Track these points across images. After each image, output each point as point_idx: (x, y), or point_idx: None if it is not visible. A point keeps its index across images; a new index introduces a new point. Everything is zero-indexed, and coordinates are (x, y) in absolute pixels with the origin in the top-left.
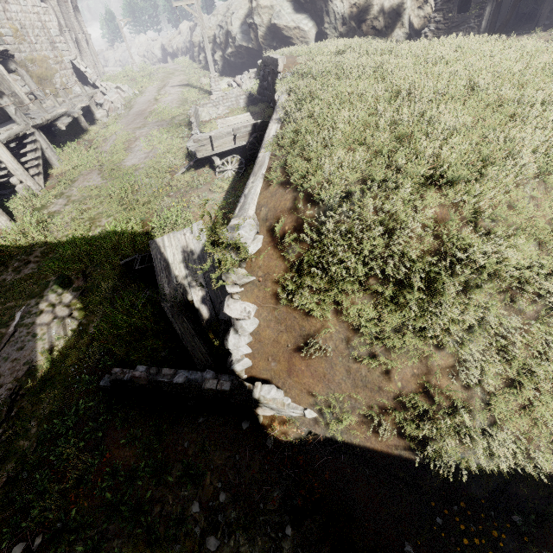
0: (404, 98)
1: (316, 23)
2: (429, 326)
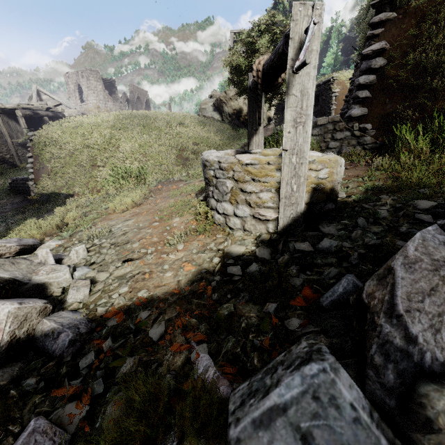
0: (89, 116)
1: (221, 116)
2: (50, 155)
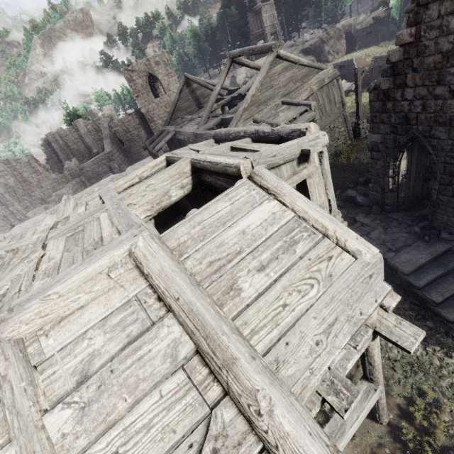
0: None
1: (315, 57)
2: None
